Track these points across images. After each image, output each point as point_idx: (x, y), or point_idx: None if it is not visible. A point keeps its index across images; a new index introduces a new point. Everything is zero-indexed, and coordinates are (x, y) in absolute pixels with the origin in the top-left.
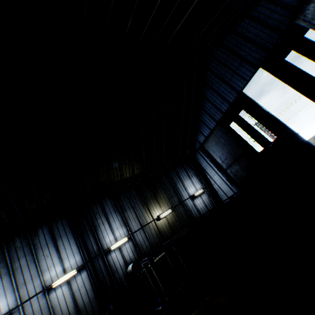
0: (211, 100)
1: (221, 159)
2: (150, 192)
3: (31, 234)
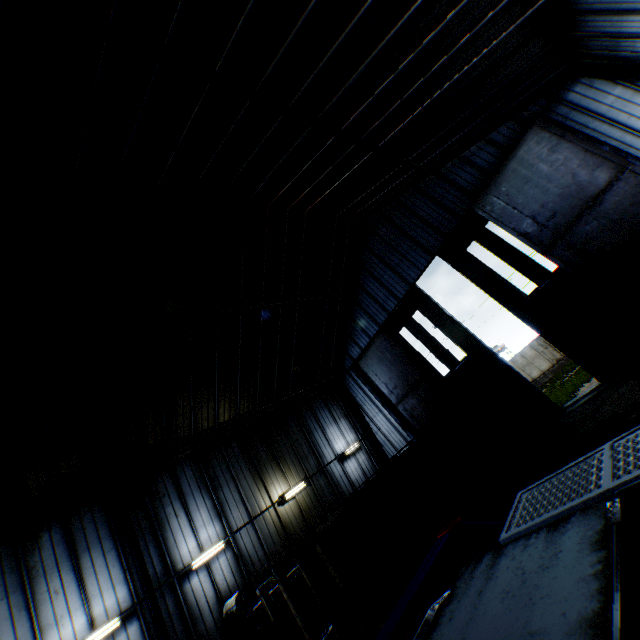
0: (370, 291)
1: (388, 387)
2: (267, 449)
3: (24, 544)
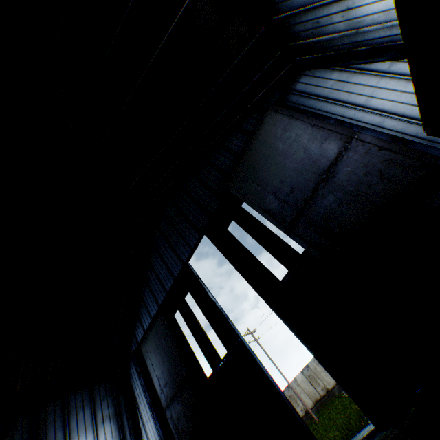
0: (156, 268)
1: (160, 382)
2: None
3: None
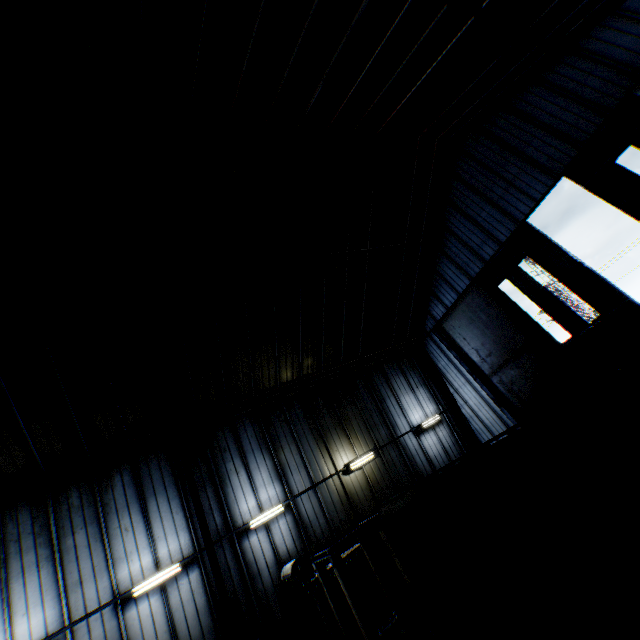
0: (461, 235)
1: (480, 354)
2: (332, 413)
3: (99, 482)
